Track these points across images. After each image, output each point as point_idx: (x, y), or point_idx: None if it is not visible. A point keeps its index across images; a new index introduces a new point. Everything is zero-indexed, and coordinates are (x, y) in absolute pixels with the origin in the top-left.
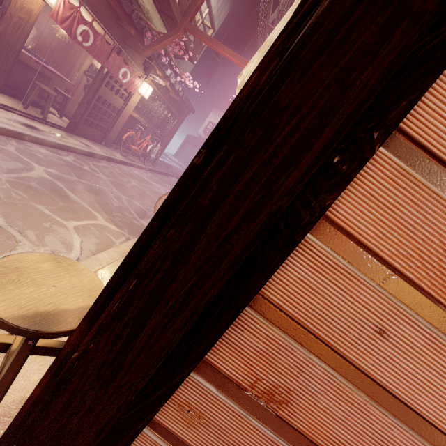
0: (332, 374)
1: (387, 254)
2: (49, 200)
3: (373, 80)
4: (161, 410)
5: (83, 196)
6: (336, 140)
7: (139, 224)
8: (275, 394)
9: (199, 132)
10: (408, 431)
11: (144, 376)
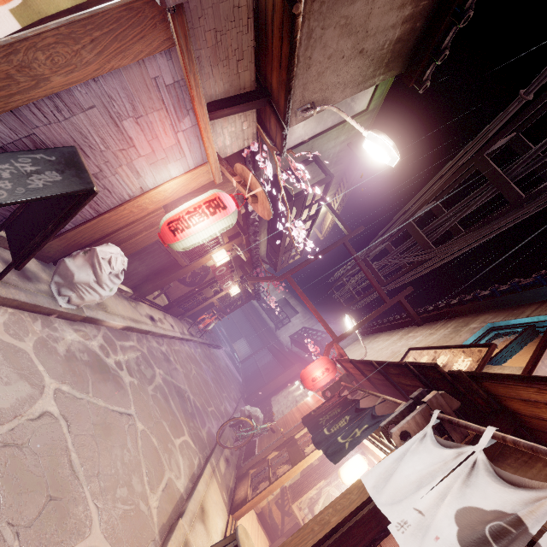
0: None
1: None
2: (166, 414)
3: (372, 535)
4: None
5: (176, 402)
6: None
7: (202, 437)
8: None
9: None
10: None
11: None
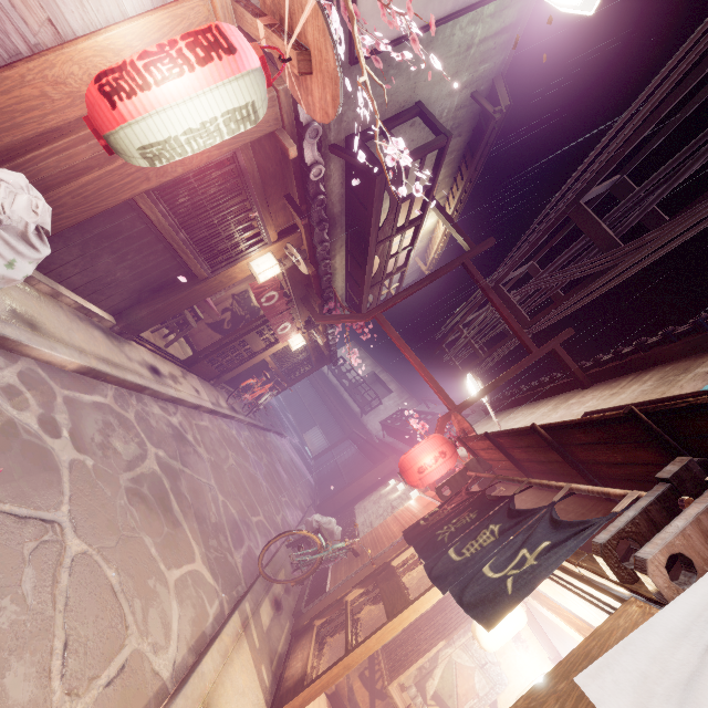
0: None
1: None
2: (156, 523)
3: None
4: None
5: (185, 505)
6: None
7: (232, 563)
8: None
9: None
10: None
11: None
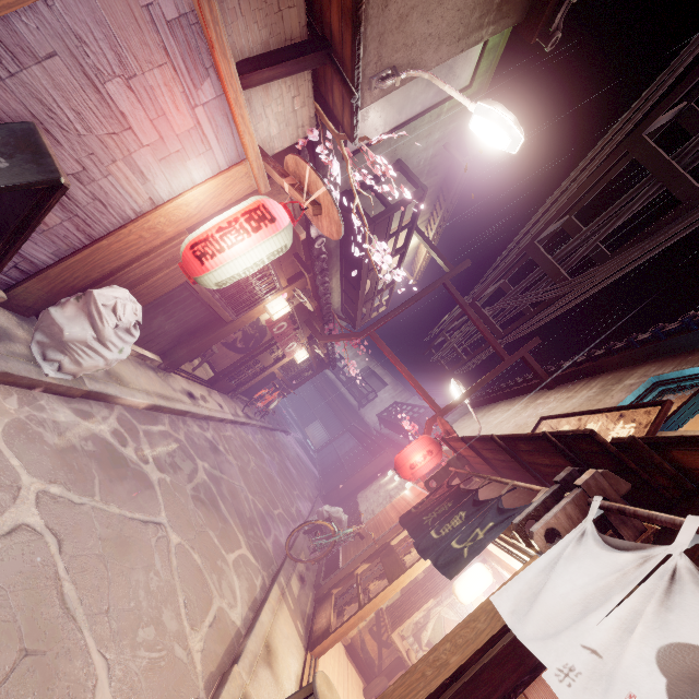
0: None
1: None
2: (214, 520)
3: (512, 681)
4: None
5: (228, 505)
6: None
7: (266, 548)
8: None
9: None
10: None
11: None
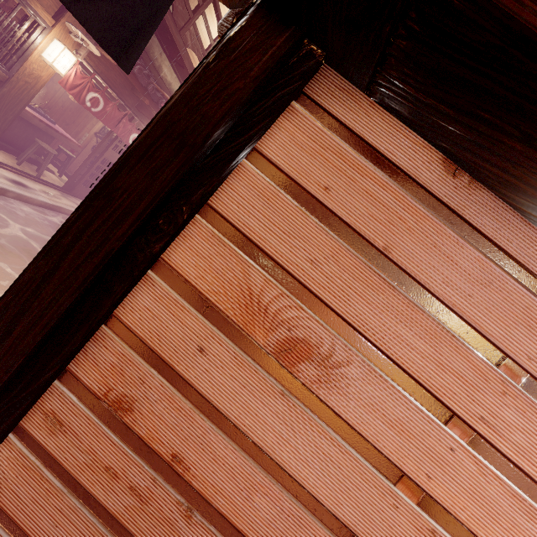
0: (166, 385)
1: (204, 290)
2: (15, 259)
3: (170, 177)
4: (30, 419)
5: None
6: (148, 209)
7: None
8: (123, 402)
9: None
10: (221, 435)
11: (8, 371)
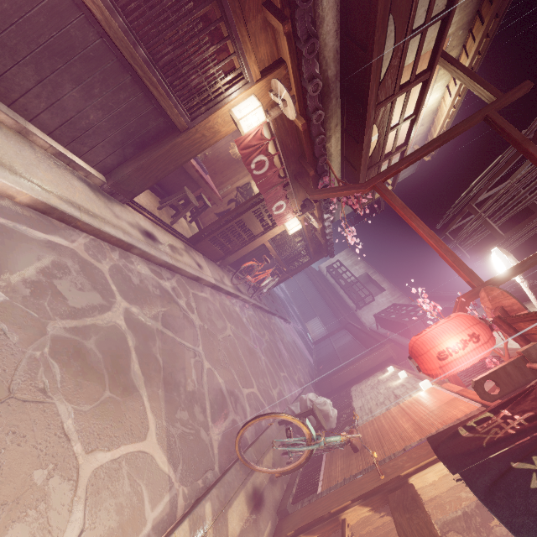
0: None
1: None
2: (92, 385)
3: None
4: None
5: (151, 367)
6: None
7: (205, 442)
8: None
9: (321, 266)
10: None
11: None
